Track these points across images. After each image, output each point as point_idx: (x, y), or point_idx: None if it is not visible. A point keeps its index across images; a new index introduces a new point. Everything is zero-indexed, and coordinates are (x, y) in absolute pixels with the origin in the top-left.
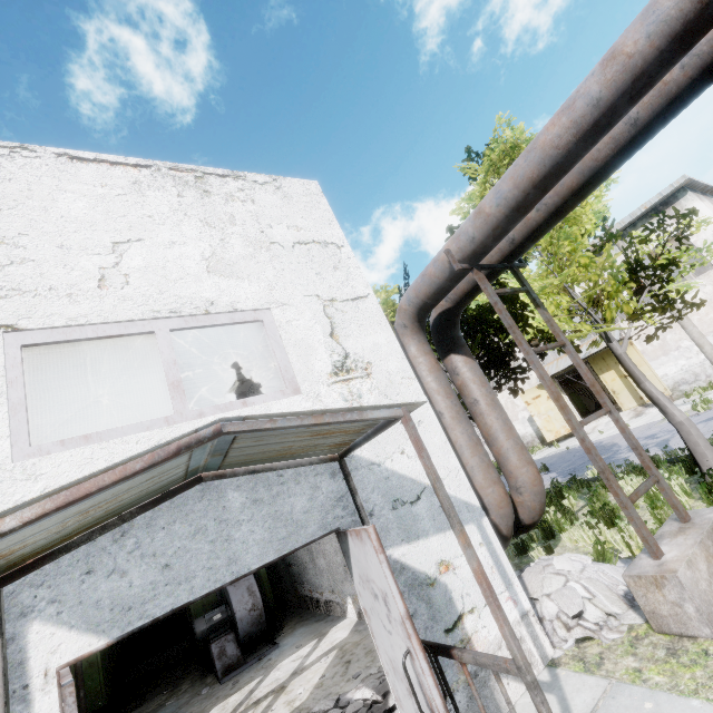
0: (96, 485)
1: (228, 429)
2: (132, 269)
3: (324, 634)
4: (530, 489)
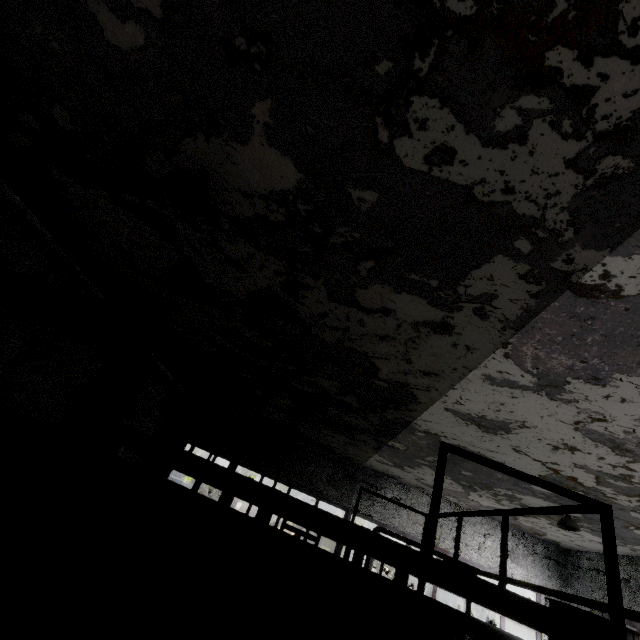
0: None
1: None
2: None
3: None
4: None
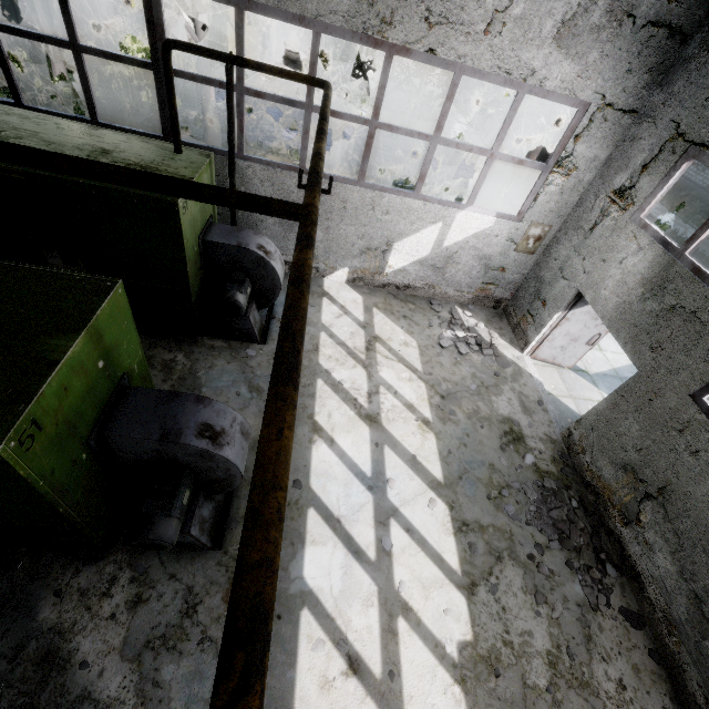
0: None
1: None
2: None
3: (326, 294)
4: None
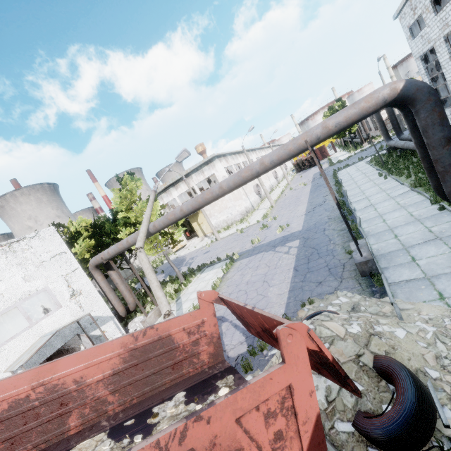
0: (41, 346)
1: (58, 331)
2: (3, 291)
3: None
4: (132, 303)
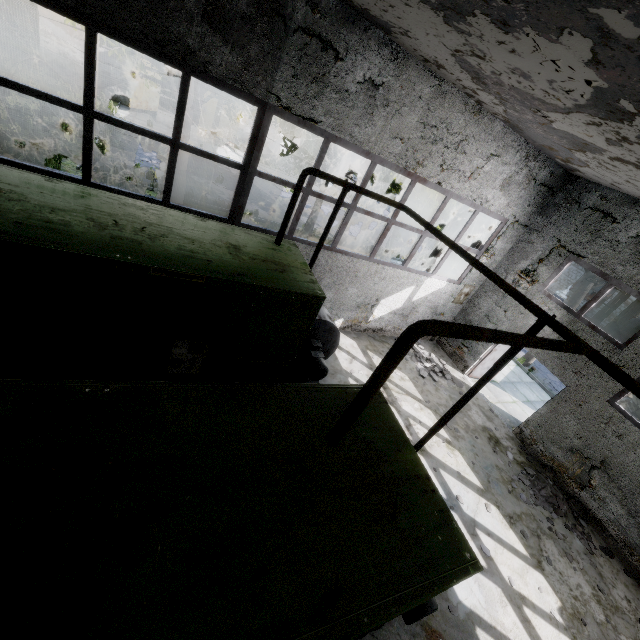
0: None
1: None
2: None
3: None
4: None
